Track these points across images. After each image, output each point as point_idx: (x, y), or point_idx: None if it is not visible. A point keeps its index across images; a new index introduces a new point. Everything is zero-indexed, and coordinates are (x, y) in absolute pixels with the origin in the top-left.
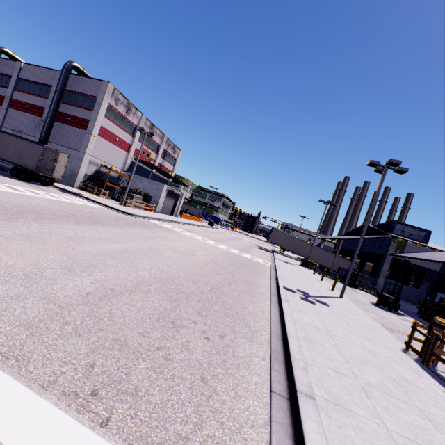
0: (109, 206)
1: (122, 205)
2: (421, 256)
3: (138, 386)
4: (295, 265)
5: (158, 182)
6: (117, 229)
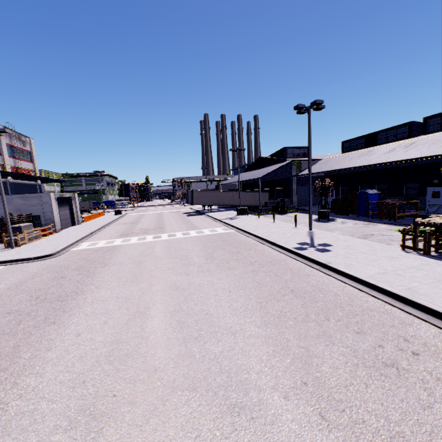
0: (7, 260)
1: (13, 248)
2: (319, 170)
3: None
4: (237, 217)
5: (38, 193)
6: (95, 290)
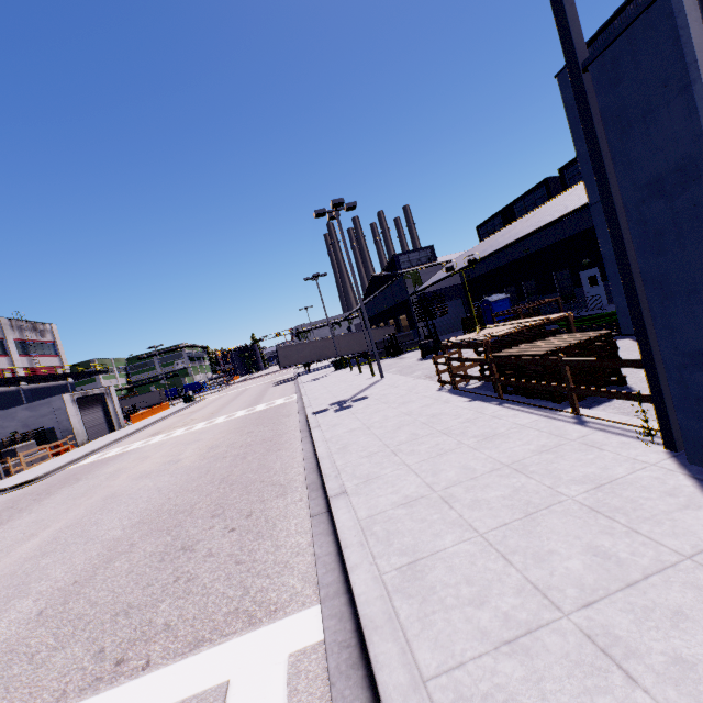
0: None
1: (2, 479)
2: (436, 279)
3: (168, 621)
4: (328, 375)
5: (48, 398)
6: (24, 516)
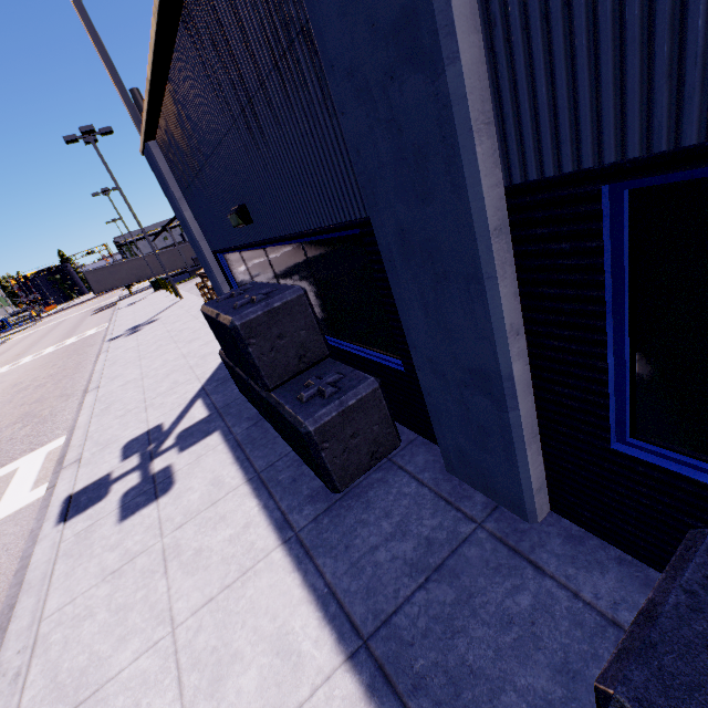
0: None
1: None
2: None
3: None
4: (145, 298)
5: None
6: None
